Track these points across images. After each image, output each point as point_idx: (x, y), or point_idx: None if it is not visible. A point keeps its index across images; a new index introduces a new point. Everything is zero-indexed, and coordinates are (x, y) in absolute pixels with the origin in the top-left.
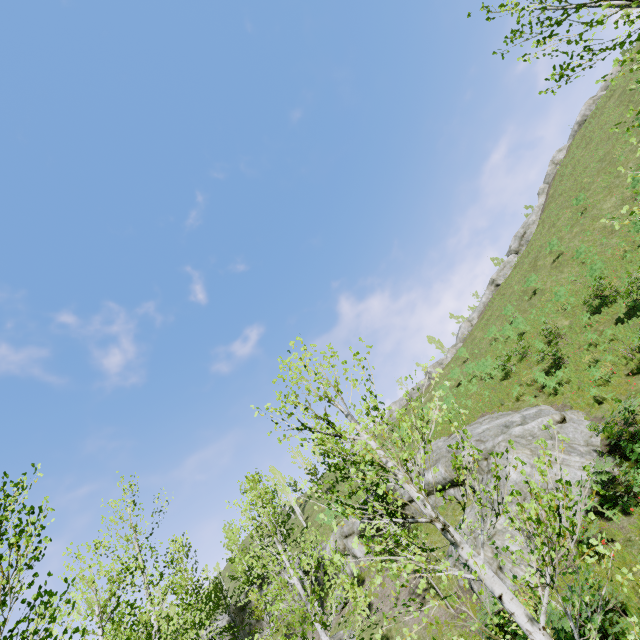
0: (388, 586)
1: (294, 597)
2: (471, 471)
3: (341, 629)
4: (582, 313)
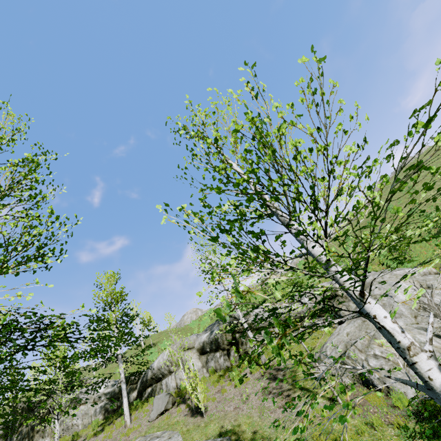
0: (230, 392)
1: (96, 408)
2: (345, 299)
3: (156, 432)
4: (425, 234)
